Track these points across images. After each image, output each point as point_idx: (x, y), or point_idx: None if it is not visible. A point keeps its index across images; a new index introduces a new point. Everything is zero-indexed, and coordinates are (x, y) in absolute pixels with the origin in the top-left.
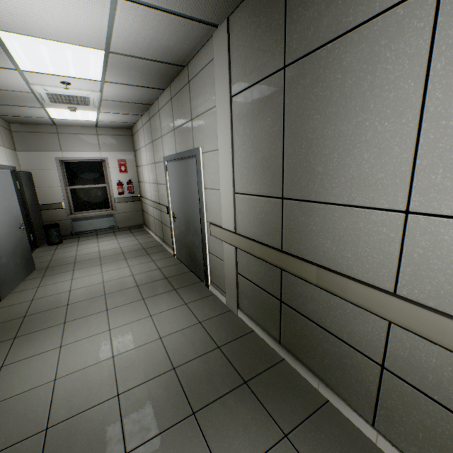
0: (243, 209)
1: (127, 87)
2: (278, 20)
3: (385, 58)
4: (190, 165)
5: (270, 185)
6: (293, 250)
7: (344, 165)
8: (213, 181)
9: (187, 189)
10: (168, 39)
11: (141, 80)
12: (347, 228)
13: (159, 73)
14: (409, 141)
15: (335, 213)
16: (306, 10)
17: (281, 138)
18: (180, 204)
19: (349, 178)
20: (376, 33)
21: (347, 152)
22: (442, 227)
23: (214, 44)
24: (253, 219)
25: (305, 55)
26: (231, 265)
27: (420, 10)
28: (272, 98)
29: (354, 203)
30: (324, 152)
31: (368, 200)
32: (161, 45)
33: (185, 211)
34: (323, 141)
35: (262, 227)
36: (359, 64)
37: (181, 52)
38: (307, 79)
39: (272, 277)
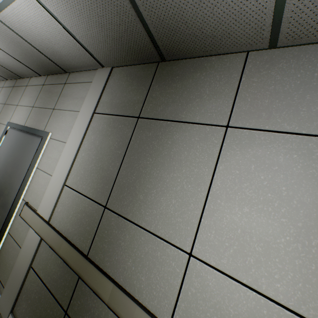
0: (67, 202)
1: (1, 51)
2: (144, 90)
3: (196, 147)
4: (32, 141)
5: (99, 192)
6: (98, 259)
7: (158, 201)
8: (49, 165)
9: (18, 160)
10: (62, 48)
11: (20, 56)
12: (148, 253)
13: (42, 62)
14: (200, 204)
15: (142, 236)
16: (161, 95)
17: (121, 160)
18: (2, 170)
19: (159, 212)
20: (195, 132)
21: (162, 193)
22: (209, 274)
23: (96, 74)
24: (73, 215)
25: (153, 118)
26: (27, 255)
27: (217, 134)
28: (124, 130)
29: (158, 233)
30: (148, 185)
31: (168, 235)
32: (53, 47)
33: (3, 180)
34: (149, 177)
35: (77, 226)
36: (182, 142)
37: (68, 62)
38: (150, 133)
39: (67, 282)
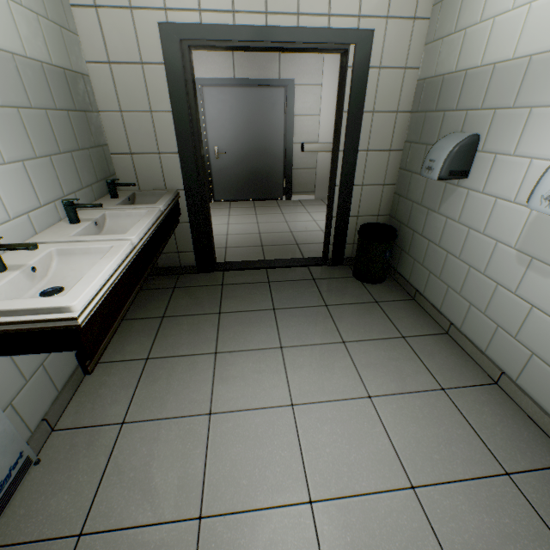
0: None
1: None
2: None
3: None
4: (271, 94)
5: None
6: None
7: None
8: (309, 109)
9: (262, 118)
10: None
11: None
12: None
13: None
14: None
15: None
16: None
17: None
18: (240, 135)
19: None
20: None
21: None
22: None
23: None
24: None
25: None
26: (325, 167)
27: None
28: None
29: None
30: None
31: None
32: None
33: (250, 142)
34: None
35: None
36: None
37: None
38: None
39: None
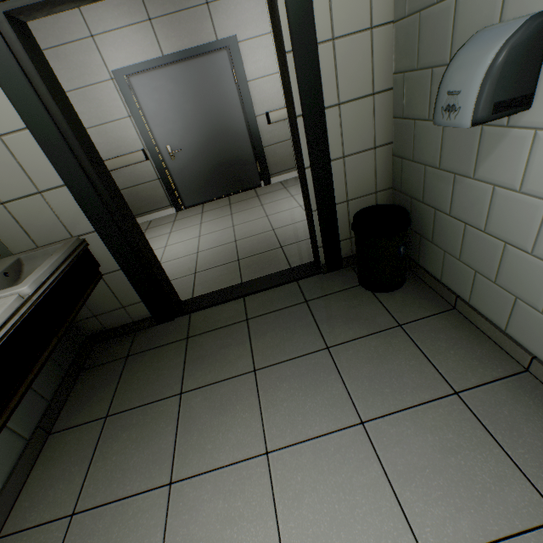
0: None
1: None
2: None
3: None
4: (212, 62)
5: None
6: None
7: None
8: (263, 69)
9: (210, 96)
10: None
11: None
12: None
13: None
14: None
15: None
16: None
17: None
18: (191, 124)
19: None
20: None
21: None
22: None
23: None
24: None
25: None
26: None
27: None
28: None
29: None
30: None
31: None
32: None
33: (205, 129)
34: None
35: None
36: None
37: None
38: None
39: None
